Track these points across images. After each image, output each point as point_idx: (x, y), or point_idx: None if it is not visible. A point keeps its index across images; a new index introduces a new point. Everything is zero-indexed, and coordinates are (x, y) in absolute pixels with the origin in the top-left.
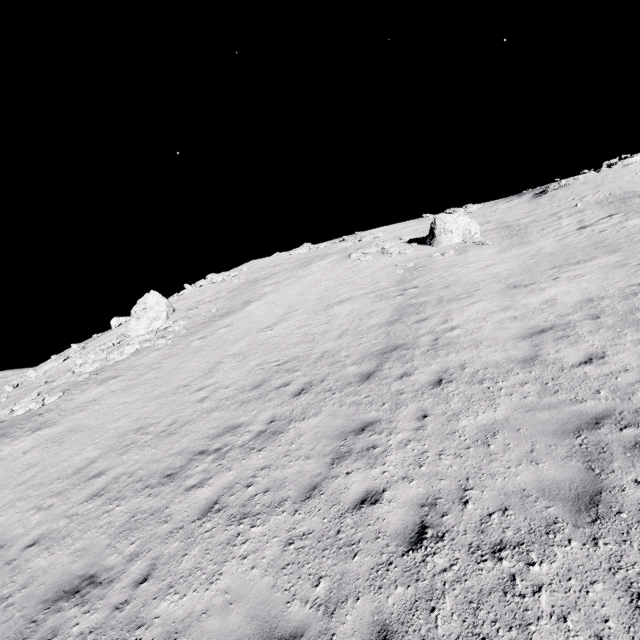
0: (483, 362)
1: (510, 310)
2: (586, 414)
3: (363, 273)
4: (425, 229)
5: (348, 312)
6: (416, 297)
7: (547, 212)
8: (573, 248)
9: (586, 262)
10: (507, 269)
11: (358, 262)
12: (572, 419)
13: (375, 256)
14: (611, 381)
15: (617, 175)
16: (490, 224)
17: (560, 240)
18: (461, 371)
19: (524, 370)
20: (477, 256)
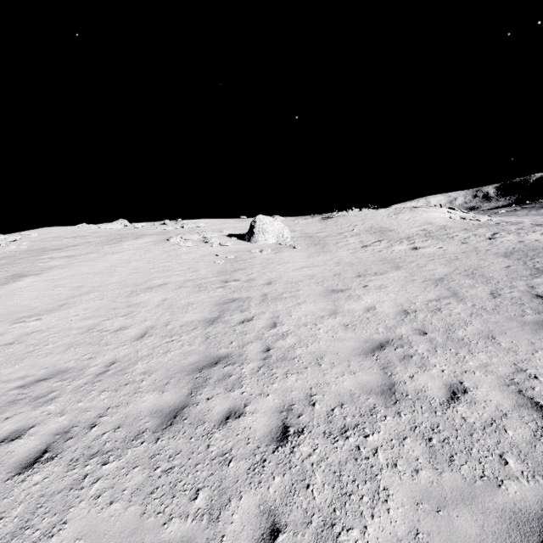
0: (334, 392)
1: (338, 316)
2: (525, 519)
3: (181, 258)
4: (243, 227)
5: (158, 302)
6: (239, 291)
7: (335, 231)
8: (366, 261)
9: (382, 274)
10: (320, 272)
11: (177, 247)
12: (515, 535)
13: (196, 243)
14: (504, 436)
15: (373, 215)
16: (296, 232)
17: (353, 253)
18: (311, 409)
19: (390, 410)
20: (291, 257)
